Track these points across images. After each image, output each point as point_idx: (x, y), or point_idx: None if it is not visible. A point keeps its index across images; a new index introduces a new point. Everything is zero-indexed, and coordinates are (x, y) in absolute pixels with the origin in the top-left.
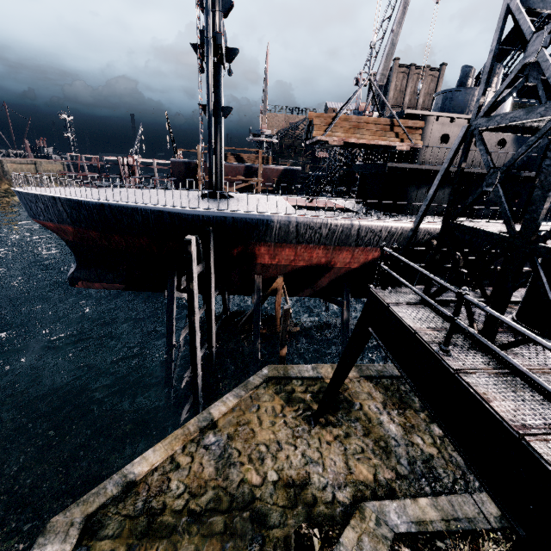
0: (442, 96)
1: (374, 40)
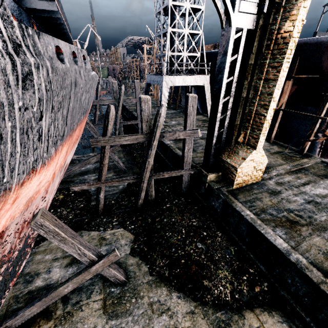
0: None
1: None
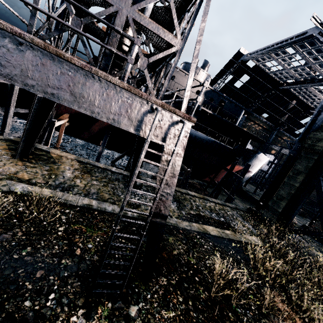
0: (182, 64)
1: None
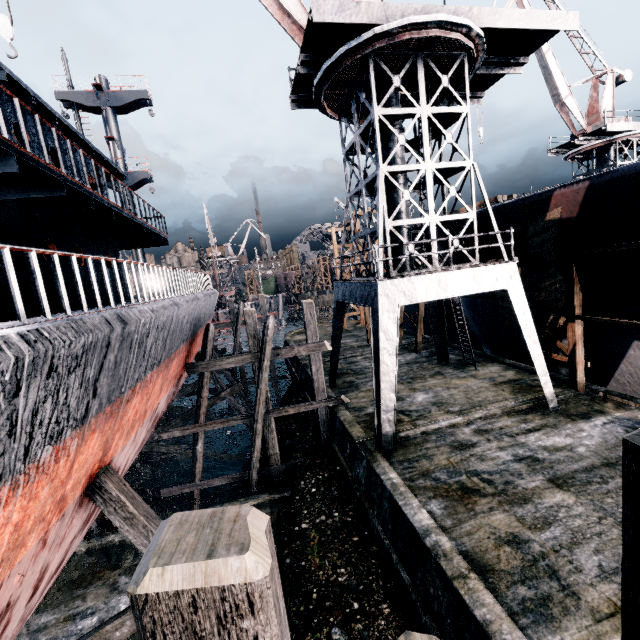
0: None
1: None
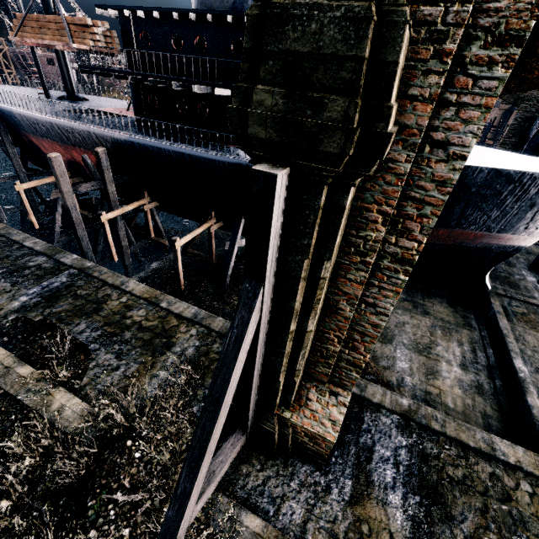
0: None
1: None
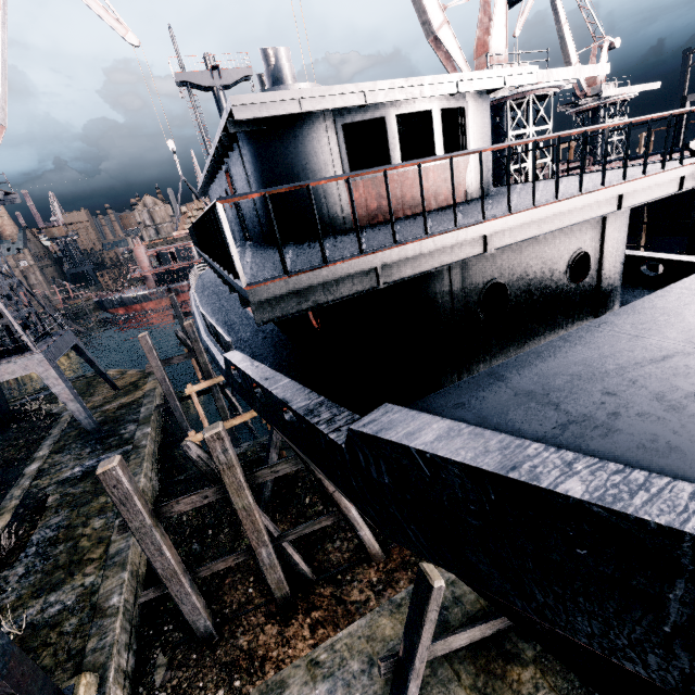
0: None
1: (170, 149)
